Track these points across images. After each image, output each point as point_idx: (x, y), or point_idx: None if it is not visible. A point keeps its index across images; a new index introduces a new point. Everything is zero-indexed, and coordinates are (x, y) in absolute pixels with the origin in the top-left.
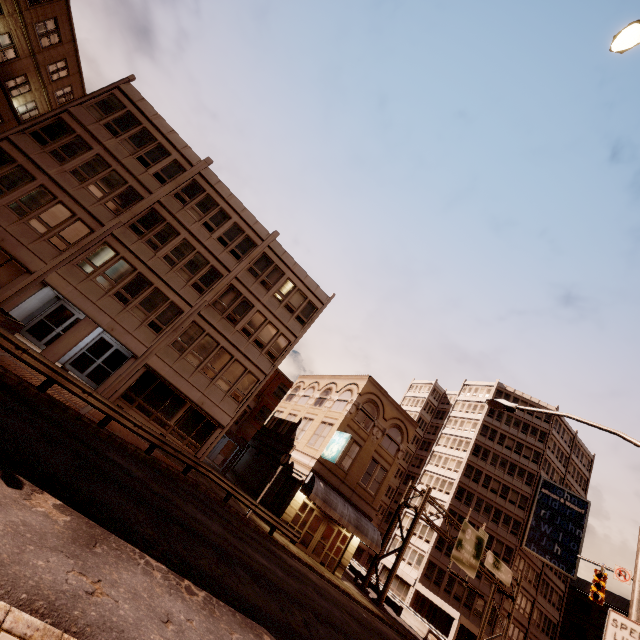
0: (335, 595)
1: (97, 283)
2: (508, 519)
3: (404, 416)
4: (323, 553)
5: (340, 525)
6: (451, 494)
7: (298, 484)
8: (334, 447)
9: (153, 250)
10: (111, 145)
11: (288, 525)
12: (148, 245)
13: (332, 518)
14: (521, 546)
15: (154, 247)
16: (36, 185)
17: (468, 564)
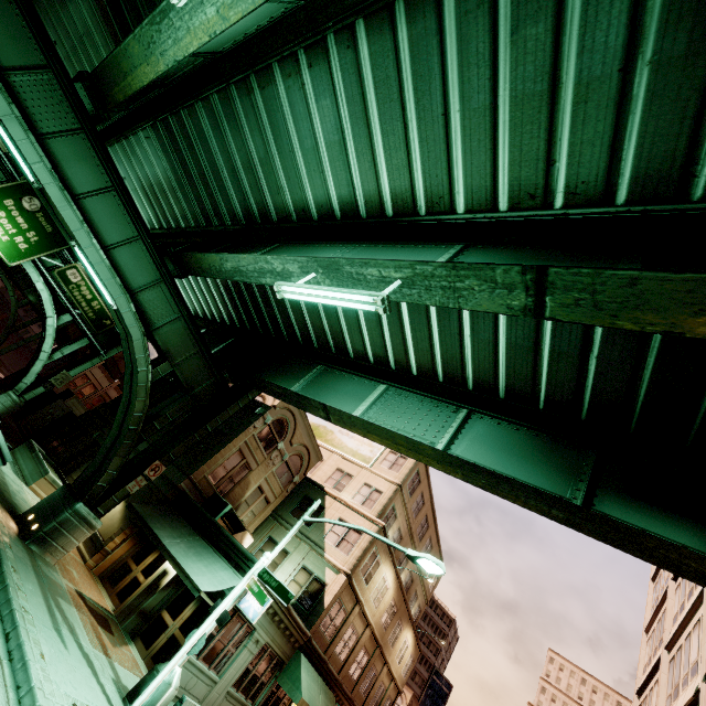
0: None
1: None
2: None
3: (416, 704)
4: None
5: None
6: None
7: None
8: None
9: None
10: None
11: None
12: None
13: None
14: None
15: None
16: None
17: None
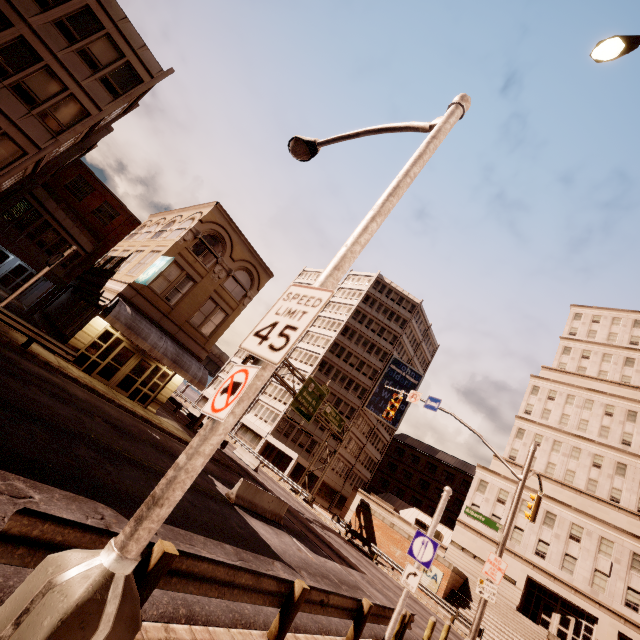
0: (110, 412)
1: None
2: (358, 387)
3: (258, 261)
4: (133, 388)
5: (159, 362)
6: (314, 366)
7: (99, 310)
8: (151, 270)
9: None
10: None
11: (80, 353)
12: None
13: (149, 353)
14: (363, 407)
15: None
16: None
17: (306, 412)
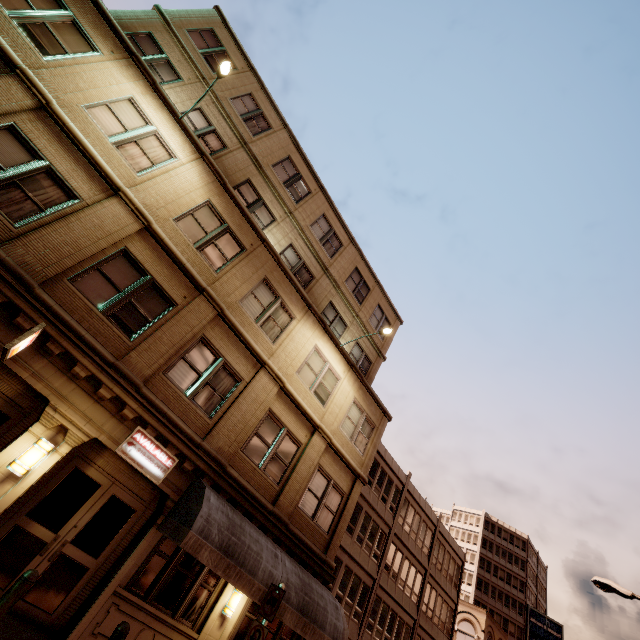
0: None
1: (375, 638)
2: None
3: (502, 633)
4: None
5: None
6: None
7: None
8: None
9: (394, 580)
10: (371, 498)
11: None
12: (392, 578)
13: None
14: None
15: (394, 577)
16: (343, 567)
17: None
